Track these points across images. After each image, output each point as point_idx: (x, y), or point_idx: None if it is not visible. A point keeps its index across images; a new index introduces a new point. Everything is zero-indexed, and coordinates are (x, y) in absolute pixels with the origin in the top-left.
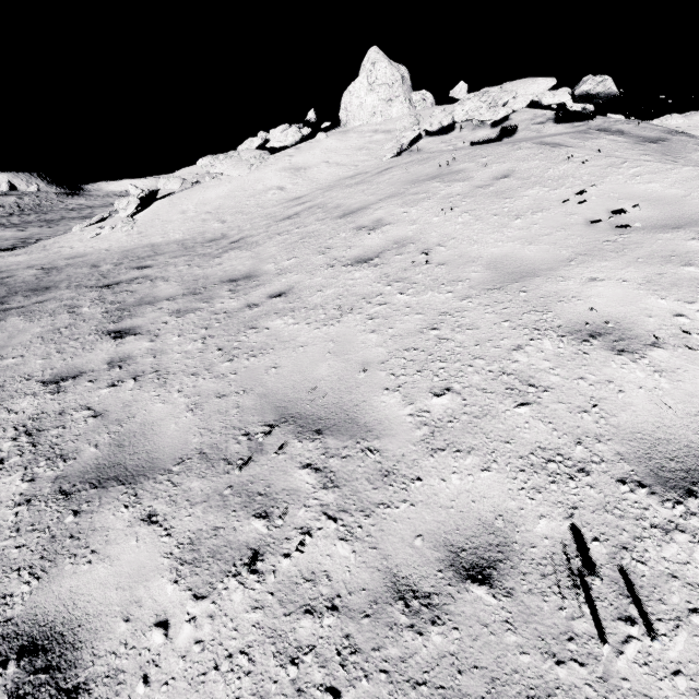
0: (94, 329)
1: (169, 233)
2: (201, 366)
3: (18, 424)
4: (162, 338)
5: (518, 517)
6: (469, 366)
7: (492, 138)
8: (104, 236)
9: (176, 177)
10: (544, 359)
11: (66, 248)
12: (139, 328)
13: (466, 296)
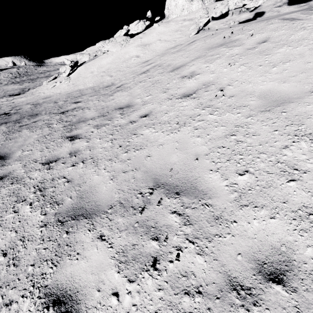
0: (60, 135)
1: (86, 83)
2: (113, 155)
3: (34, 185)
4: (92, 140)
5: (294, 245)
6: (257, 158)
7: (250, 18)
8: (57, 86)
9: (86, 54)
10: (302, 154)
11: (41, 93)
12: (80, 135)
13: (249, 115)
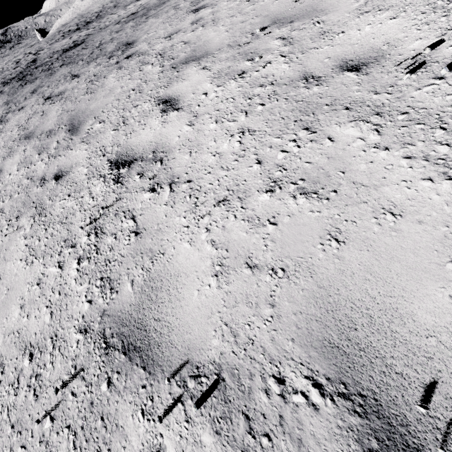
0: (185, 12)
1: None
2: (236, 12)
3: (156, 53)
4: (218, 5)
5: (400, 42)
6: None
7: None
8: None
9: None
10: None
11: None
12: (207, 4)
13: None
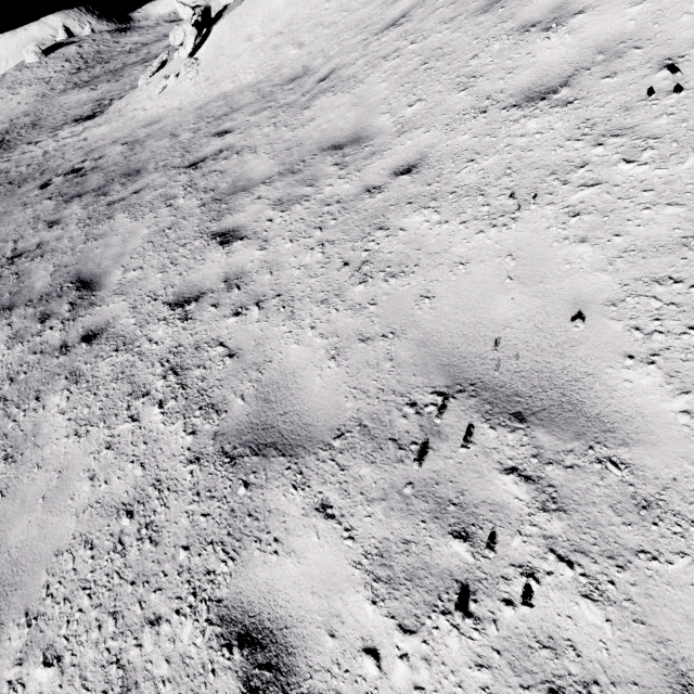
0: (197, 230)
1: (239, 74)
2: (329, 290)
3: (161, 358)
4: (272, 244)
5: None
6: None
7: None
8: (171, 89)
9: None
10: None
11: (139, 111)
12: (243, 229)
13: None
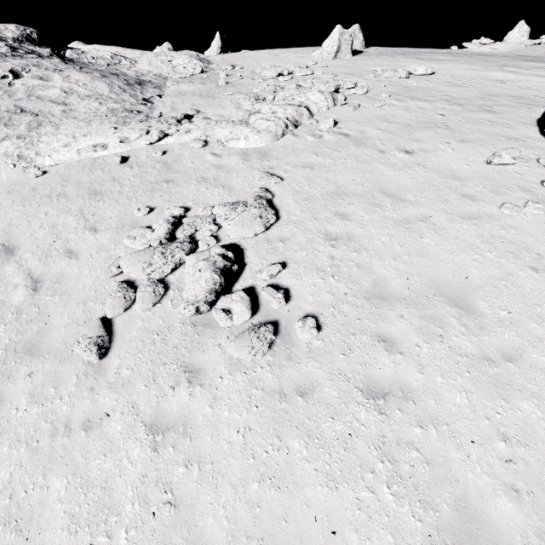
0: None
1: None
2: None
3: None
4: None
5: None
6: None
7: None
8: None
9: (456, 47)
10: None
11: None
12: None
13: None
